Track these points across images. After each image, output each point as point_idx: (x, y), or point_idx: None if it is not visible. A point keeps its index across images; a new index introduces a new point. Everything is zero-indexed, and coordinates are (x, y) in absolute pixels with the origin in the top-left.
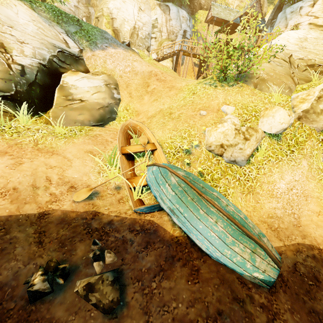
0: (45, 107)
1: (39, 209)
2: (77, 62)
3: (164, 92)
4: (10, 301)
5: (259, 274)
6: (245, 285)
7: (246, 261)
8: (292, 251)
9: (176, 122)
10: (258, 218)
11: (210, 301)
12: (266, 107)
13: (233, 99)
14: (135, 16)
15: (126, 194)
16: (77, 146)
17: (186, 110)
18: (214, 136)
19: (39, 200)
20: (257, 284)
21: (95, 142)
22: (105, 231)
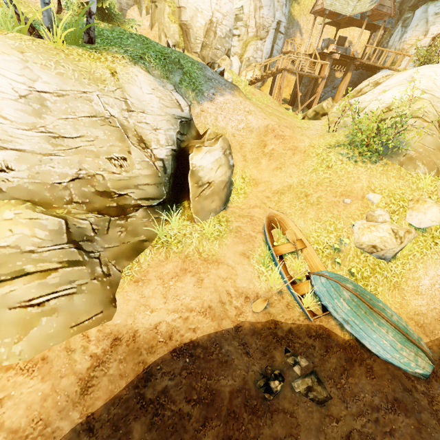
0: (175, 195)
1: (233, 323)
2: (190, 126)
3: (287, 157)
4: (252, 399)
5: (420, 370)
6: (409, 379)
7: (411, 361)
8: (437, 345)
9: (318, 210)
10: (405, 315)
11: (387, 391)
12: (414, 195)
13: (378, 183)
14: (212, 4)
15: (290, 298)
16: (231, 248)
17: (325, 193)
18: (368, 237)
19: (230, 315)
20: (417, 377)
21: (242, 240)
22: (289, 338)
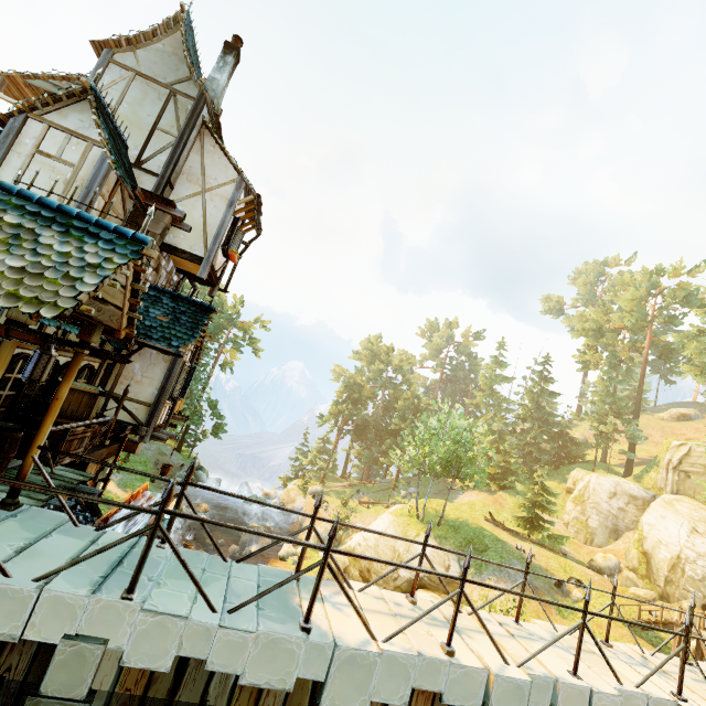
0: None
1: None
2: (449, 584)
3: None
4: None
5: None
6: None
7: None
8: None
9: None
10: None
11: None
12: None
13: None
14: (681, 540)
15: None
16: None
17: None
18: None
19: None
20: None
21: None
22: None
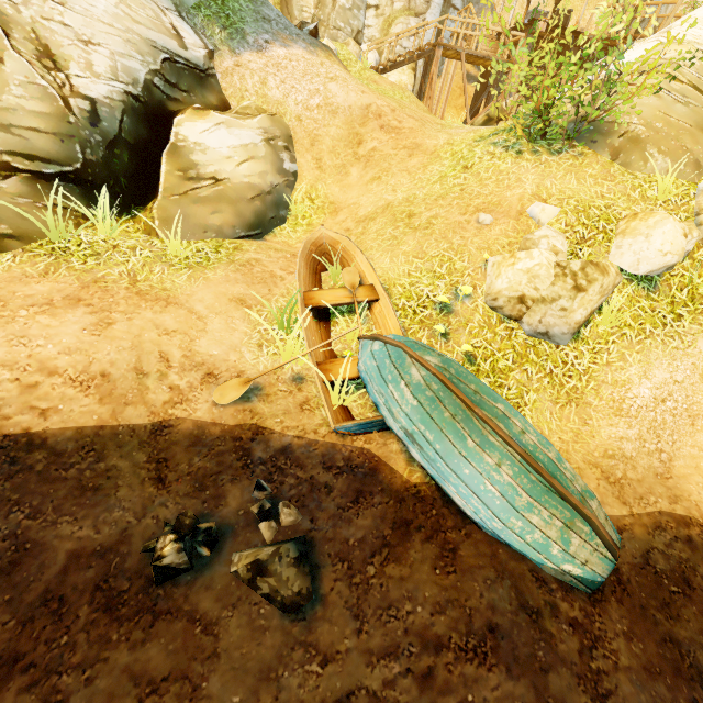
0: (140, 194)
1: (152, 417)
2: (204, 85)
3: (397, 160)
4: (121, 578)
5: (574, 567)
6: (543, 585)
7: (552, 542)
8: (647, 526)
9: (423, 238)
10: (582, 457)
11: (475, 607)
12: (633, 210)
13: (558, 186)
14: None
15: (315, 392)
16: (214, 286)
17: (447, 210)
18: (507, 277)
19: (150, 399)
20: (568, 585)
21: (248, 278)
22: (277, 465)
